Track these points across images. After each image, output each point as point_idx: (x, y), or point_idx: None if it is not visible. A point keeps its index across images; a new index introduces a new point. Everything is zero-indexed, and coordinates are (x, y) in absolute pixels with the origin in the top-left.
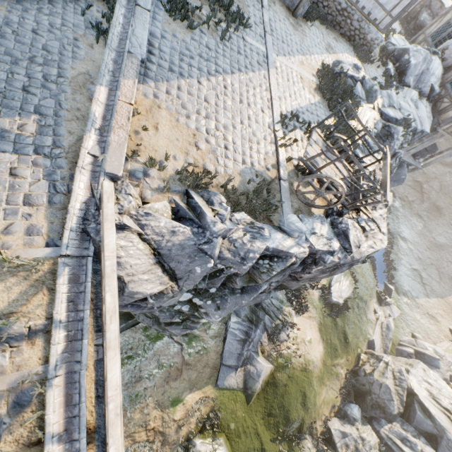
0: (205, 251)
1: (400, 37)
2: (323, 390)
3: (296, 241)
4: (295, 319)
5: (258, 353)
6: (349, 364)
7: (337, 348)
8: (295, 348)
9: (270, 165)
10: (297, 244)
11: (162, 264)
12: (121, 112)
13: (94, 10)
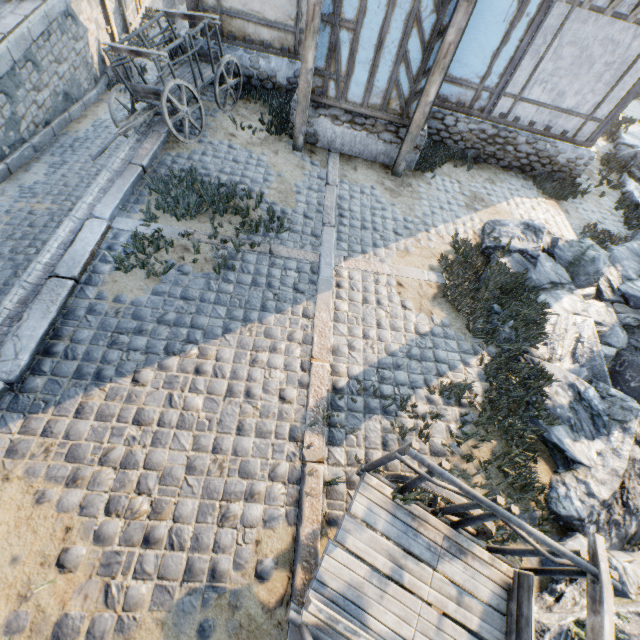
0: None
1: None
2: None
3: None
4: None
5: None
6: None
7: None
8: None
9: (270, 559)
10: None
11: None
12: None
13: None
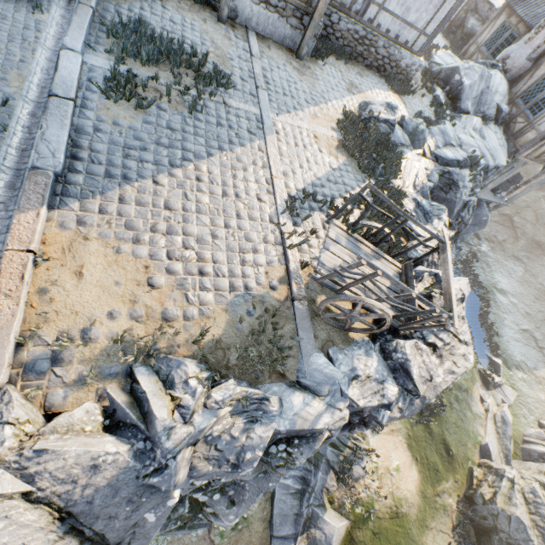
0: (157, 485)
1: (446, 52)
2: (428, 538)
3: (326, 402)
4: (372, 440)
5: (324, 506)
6: (460, 487)
7: (439, 467)
8: (377, 486)
9: (276, 280)
10: (329, 405)
11: (78, 530)
12: (9, 269)
13: (15, 105)
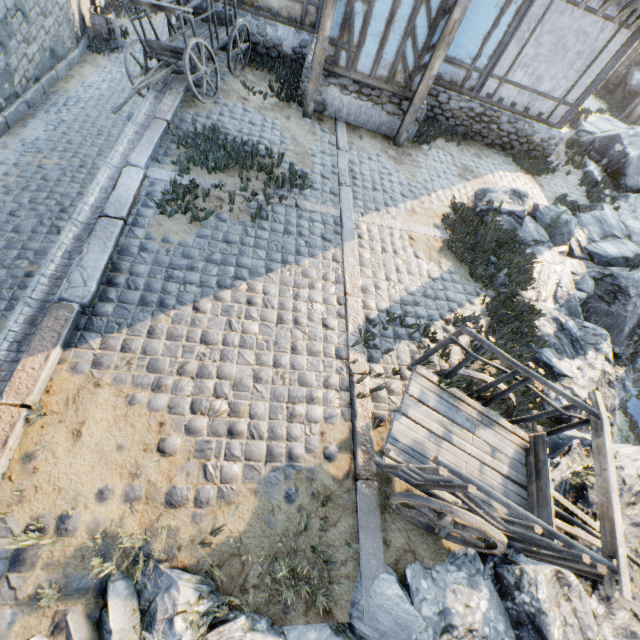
0: None
1: (601, 116)
2: None
3: None
4: None
5: None
6: None
7: None
8: None
9: (334, 445)
10: None
11: None
12: None
13: None
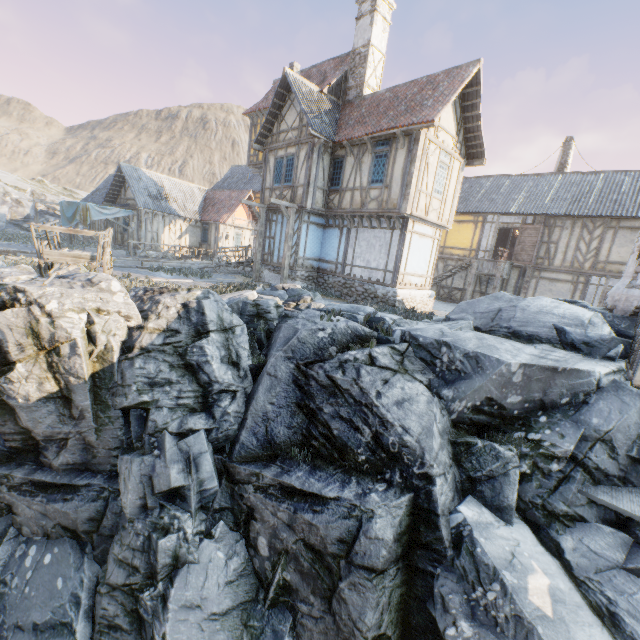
0: None
1: None
2: None
3: None
4: None
5: None
6: None
7: None
8: None
9: None
10: None
11: None
12: None
13: None
